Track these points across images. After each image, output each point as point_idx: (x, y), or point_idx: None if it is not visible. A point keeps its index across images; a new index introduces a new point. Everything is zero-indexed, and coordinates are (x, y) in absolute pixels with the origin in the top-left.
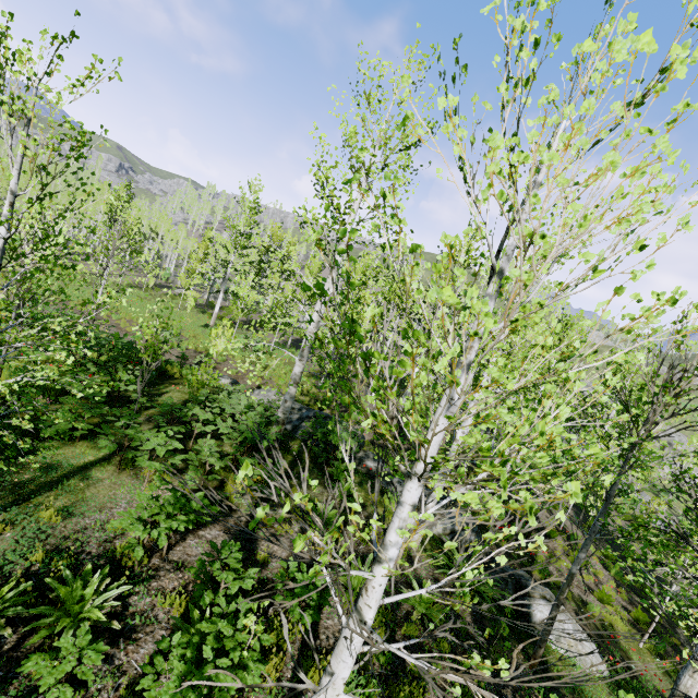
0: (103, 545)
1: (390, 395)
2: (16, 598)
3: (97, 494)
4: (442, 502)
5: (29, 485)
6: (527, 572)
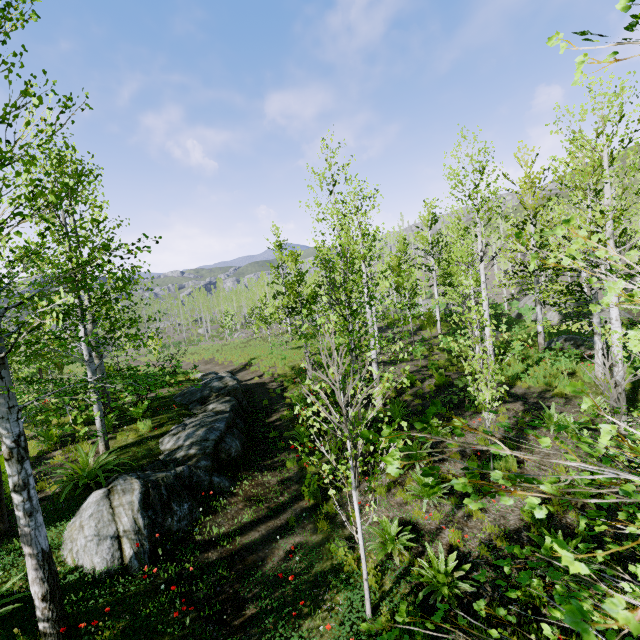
0: None
1: None
2: None
3: None
4: None
5: None
6: (297, 497)
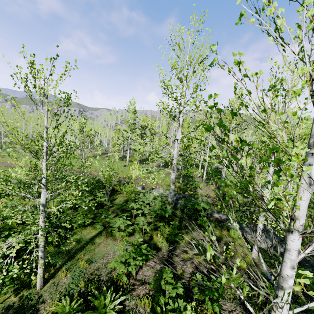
0: (107, 275)
1: (279, 183)
2: (78, 307)
3: (100, 250)
4: (313, 244)
5: (72, 250)
6: None
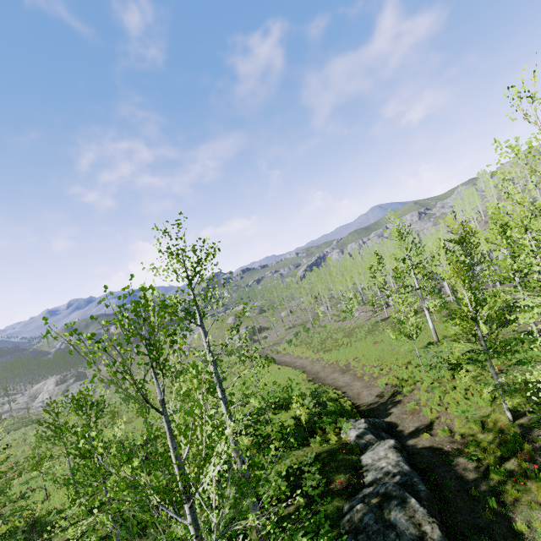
0: None
1: None
2: None
3: None
4: None
5: None
6: None
